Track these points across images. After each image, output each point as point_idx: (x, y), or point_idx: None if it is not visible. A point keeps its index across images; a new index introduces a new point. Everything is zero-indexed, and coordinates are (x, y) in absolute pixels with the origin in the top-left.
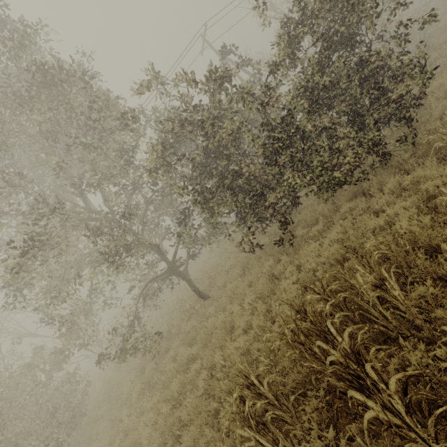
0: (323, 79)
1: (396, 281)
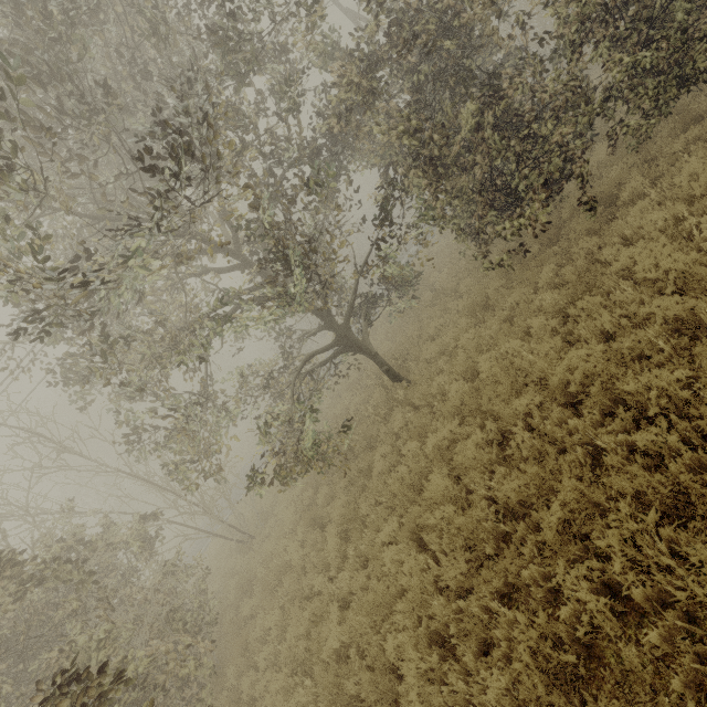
0: None
1: None
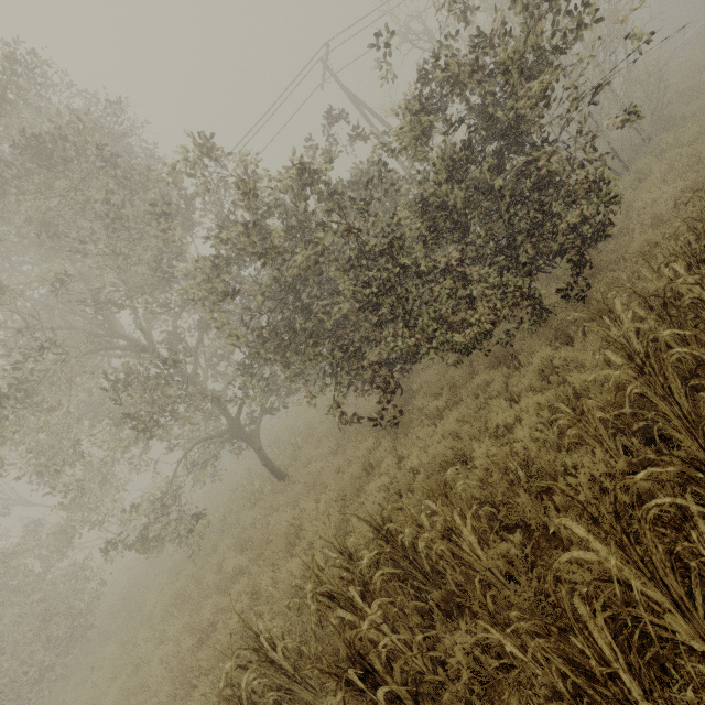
0: (453, 192)
1: (486, 524)
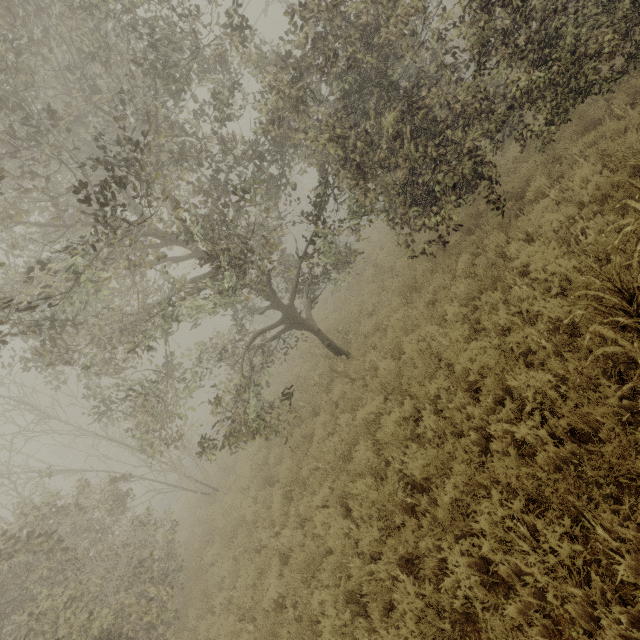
0: None
1: None
